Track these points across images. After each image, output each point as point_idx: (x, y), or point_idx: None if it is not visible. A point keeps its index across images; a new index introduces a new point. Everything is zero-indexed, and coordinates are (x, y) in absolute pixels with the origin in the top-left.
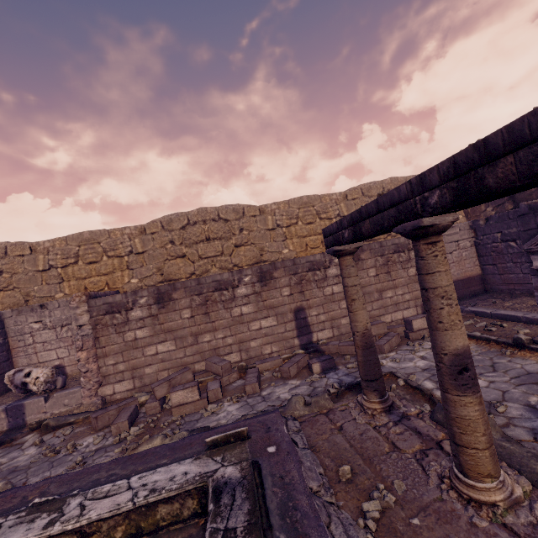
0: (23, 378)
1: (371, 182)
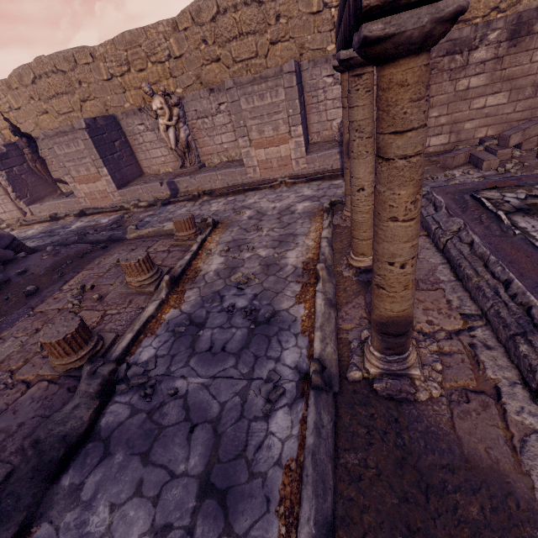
0: None
1: None
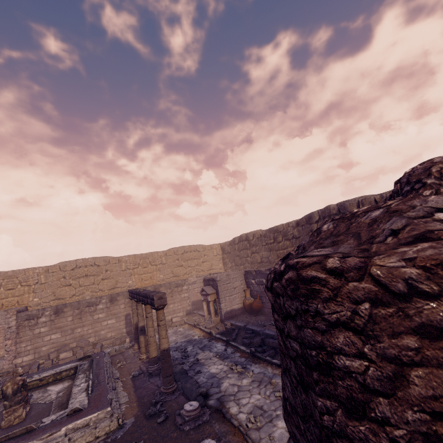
0: None
1: (178, 248)
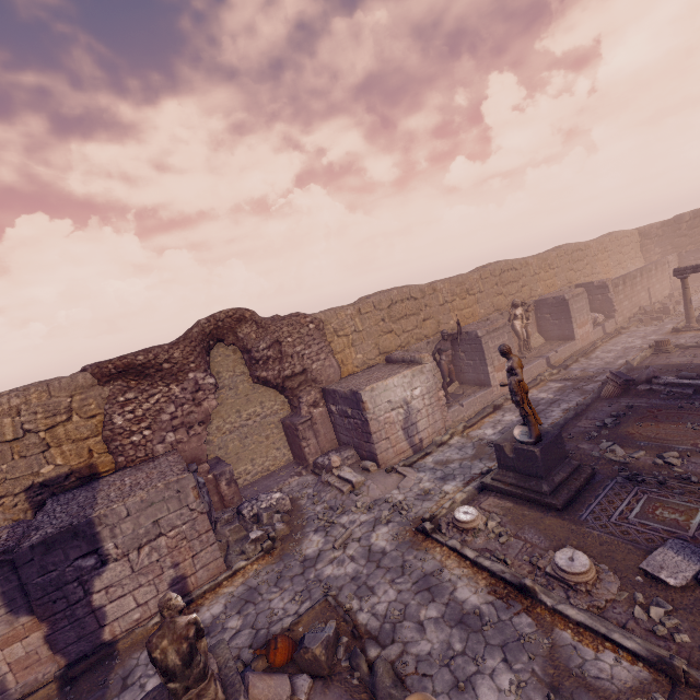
0: (597, 316)
1: (618, 233)
